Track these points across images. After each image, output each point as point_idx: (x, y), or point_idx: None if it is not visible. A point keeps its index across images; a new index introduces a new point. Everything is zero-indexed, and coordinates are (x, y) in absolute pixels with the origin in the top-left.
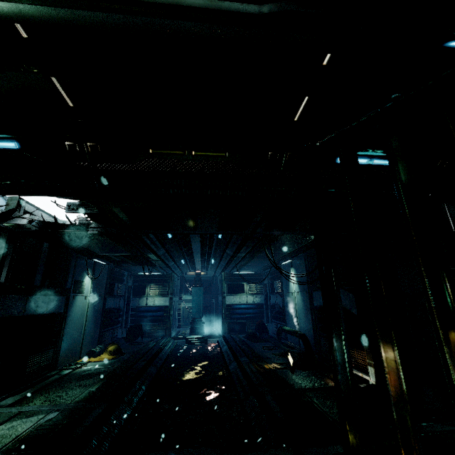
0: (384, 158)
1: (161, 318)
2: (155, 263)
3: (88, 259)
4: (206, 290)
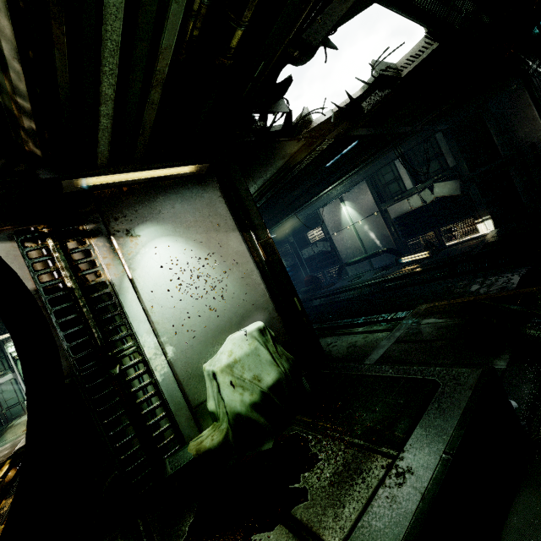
0: None
1: None
2: None
3: None
4: None
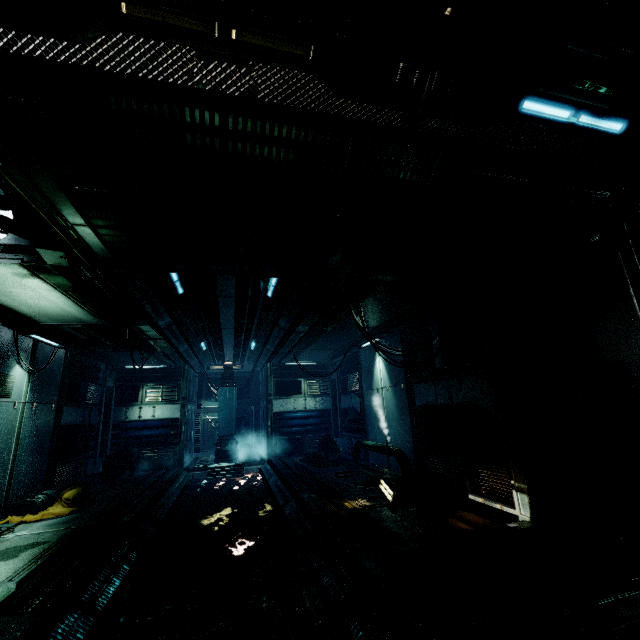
0: (598, 113)
1: (166, 439)
2: (154, 344)
3: (19, 333)
4: (241, 393)
